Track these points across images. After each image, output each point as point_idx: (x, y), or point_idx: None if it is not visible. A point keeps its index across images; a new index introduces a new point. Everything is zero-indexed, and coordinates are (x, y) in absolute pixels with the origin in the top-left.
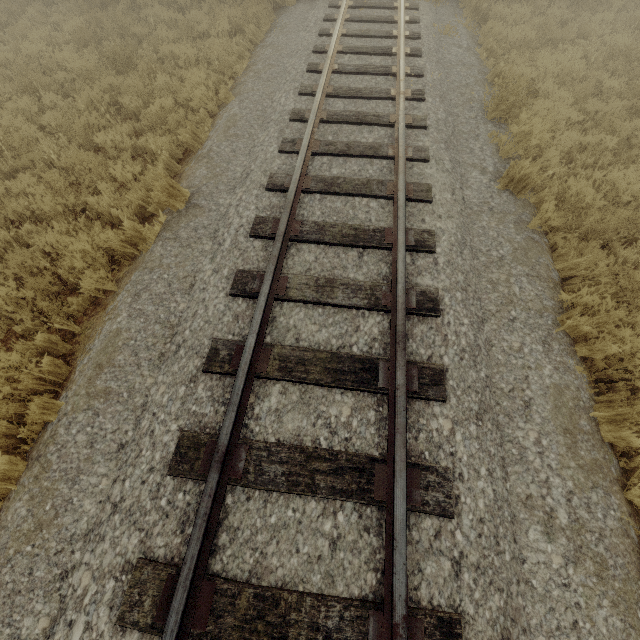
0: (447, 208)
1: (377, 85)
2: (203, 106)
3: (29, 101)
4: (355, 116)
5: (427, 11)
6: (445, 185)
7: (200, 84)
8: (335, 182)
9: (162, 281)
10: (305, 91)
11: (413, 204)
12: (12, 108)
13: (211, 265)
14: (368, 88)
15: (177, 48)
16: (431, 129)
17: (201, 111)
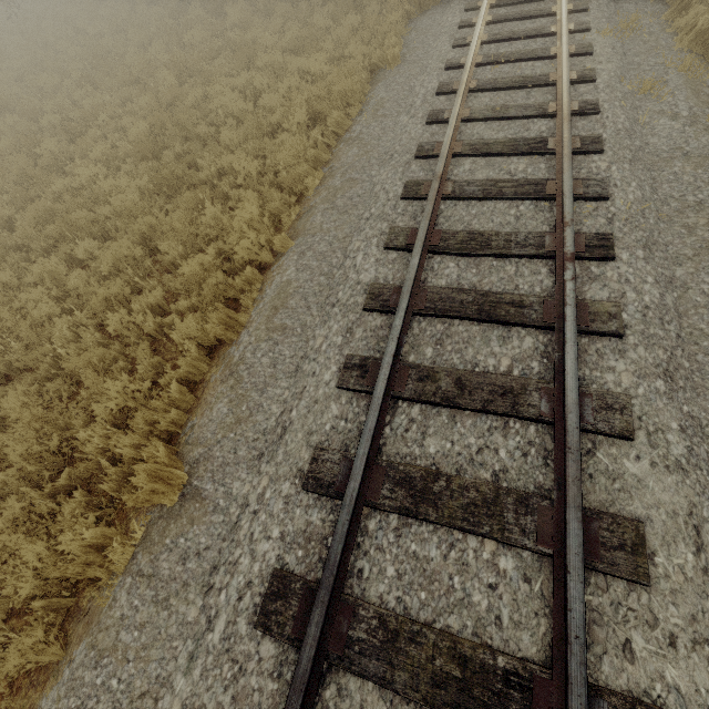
0: (689, 609)
1: (519, 222)
2: (253, 257)
3: (57, 260)
4: (476, 303)
5: (608, 54)
6: (676, 519)
7: (254, 220)
8: (429, 488)
9: (106, 697)
10: (395, 243)
11: (600, 581)
12: (37, 271)
13: (183, 684)
14: (502, 233)
15: (235, 161)
16: (631, 337)
17: (247, 269)
